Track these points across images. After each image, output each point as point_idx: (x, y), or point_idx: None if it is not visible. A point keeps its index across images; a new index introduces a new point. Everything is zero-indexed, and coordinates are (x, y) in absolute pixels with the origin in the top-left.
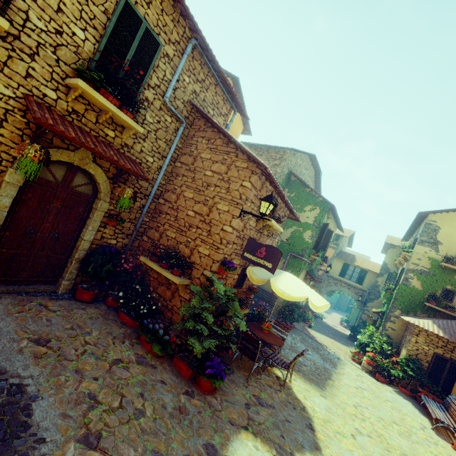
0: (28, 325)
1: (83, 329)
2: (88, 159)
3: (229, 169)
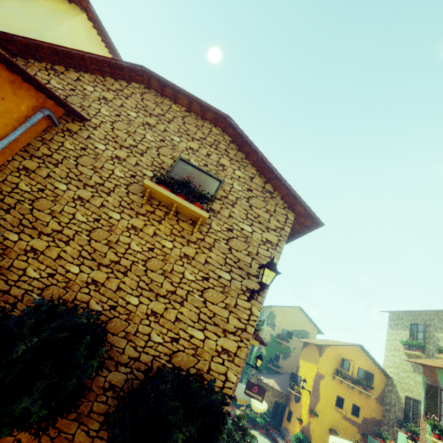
0: None
1: None
2: None
3: None
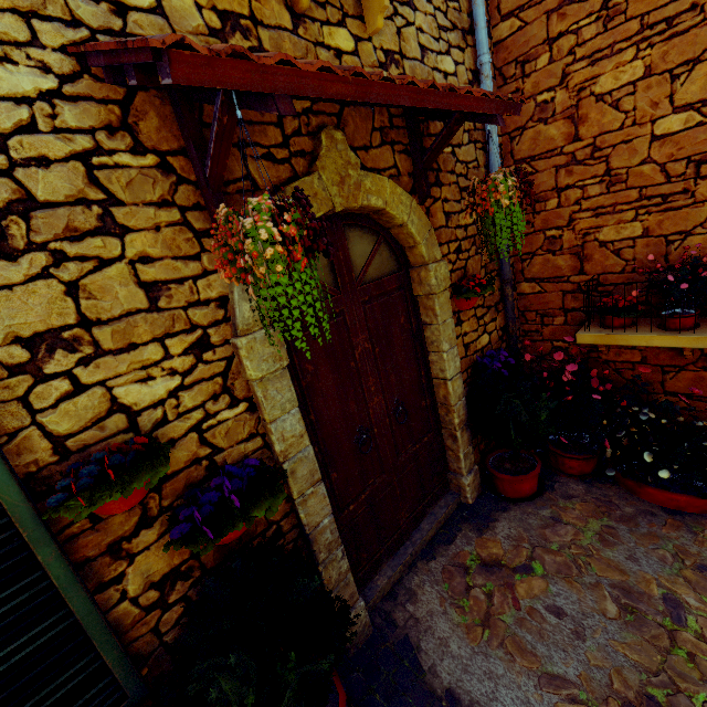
0: (550, 666)
1: (645, 595)
2: (351, 168)
3: None
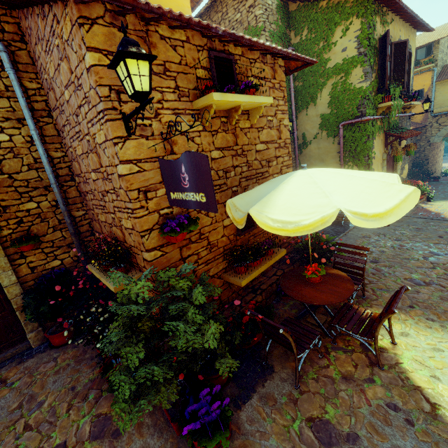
0: None
1: (36, 400)
2: None
3: (68, 61)
